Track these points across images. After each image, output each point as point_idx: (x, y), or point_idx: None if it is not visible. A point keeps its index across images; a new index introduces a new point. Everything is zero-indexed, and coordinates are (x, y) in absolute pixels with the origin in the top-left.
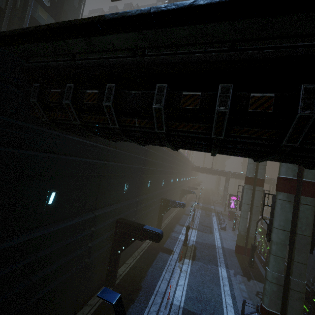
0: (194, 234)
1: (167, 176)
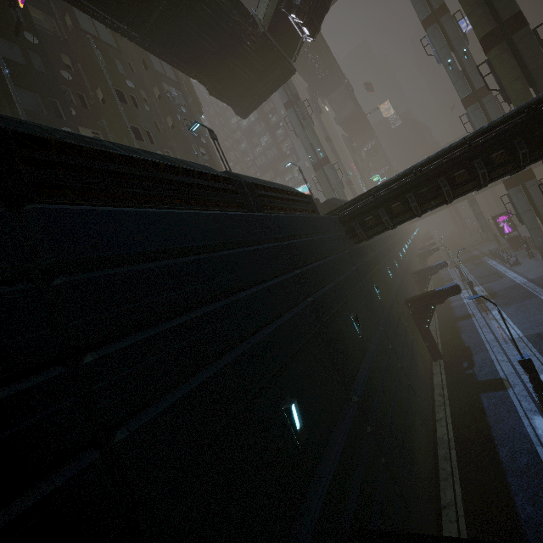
0: (480, 290)
1: (398, 248)
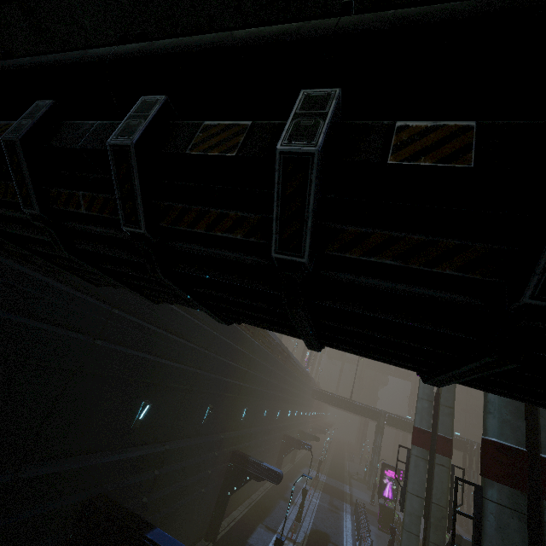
0: None
1: (255, 402)
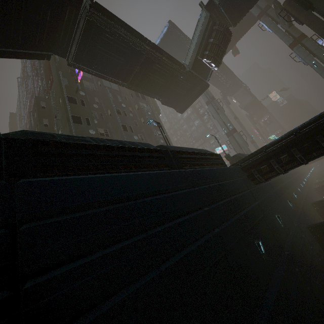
0: None
1: (296, 184)
